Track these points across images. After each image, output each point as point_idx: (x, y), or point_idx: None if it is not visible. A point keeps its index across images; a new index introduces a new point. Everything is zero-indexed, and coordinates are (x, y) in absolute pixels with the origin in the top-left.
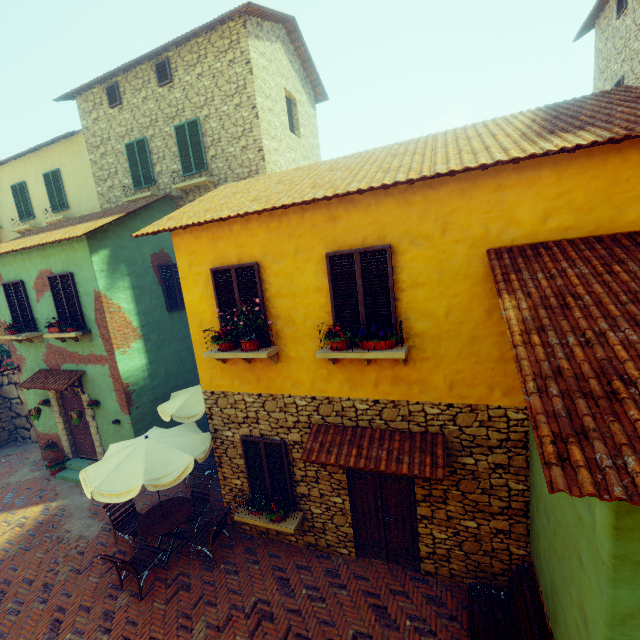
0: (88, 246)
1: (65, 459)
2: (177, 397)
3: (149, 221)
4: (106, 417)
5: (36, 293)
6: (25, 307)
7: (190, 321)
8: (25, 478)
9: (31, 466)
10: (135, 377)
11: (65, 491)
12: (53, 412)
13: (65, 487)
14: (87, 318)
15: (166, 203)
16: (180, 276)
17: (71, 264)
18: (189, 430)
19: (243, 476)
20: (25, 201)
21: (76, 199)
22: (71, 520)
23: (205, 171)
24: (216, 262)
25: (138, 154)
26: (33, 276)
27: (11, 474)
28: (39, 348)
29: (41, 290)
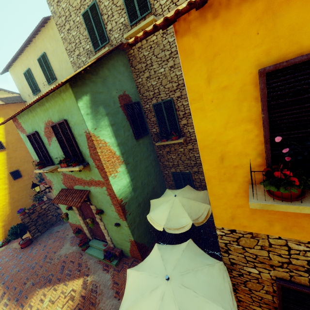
0: (73, 93)
1: (88, 240)
2: (159, 207)
3: (112, 69)
4: (109, 220)
5: (47, 139)
6: (43, 150)
7: (204, 154)
8: (68, 251)
9: (70, 241)
10: (124, 193)
11: (93, 266)
12: (75, 214)
13: (92, 262)
14: (84, 154)
15: (120, 53)
16: (190, 97)
17: (63, 113)
18: (195, 254)
19: (267, 307)
20: (33, 81)
21: (59, 71)
22: (103, 298)
23: (148, 14)
24: (267, 57)
25: (92, 19)
26: (42, 127)
27: (61, 247)
28: (58, 175)
29: (49, 136)
